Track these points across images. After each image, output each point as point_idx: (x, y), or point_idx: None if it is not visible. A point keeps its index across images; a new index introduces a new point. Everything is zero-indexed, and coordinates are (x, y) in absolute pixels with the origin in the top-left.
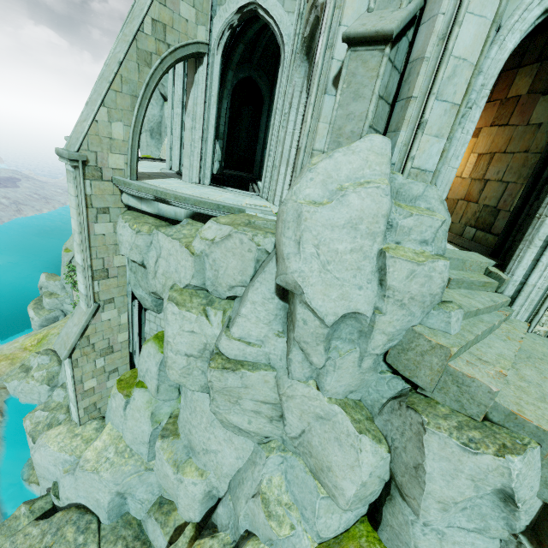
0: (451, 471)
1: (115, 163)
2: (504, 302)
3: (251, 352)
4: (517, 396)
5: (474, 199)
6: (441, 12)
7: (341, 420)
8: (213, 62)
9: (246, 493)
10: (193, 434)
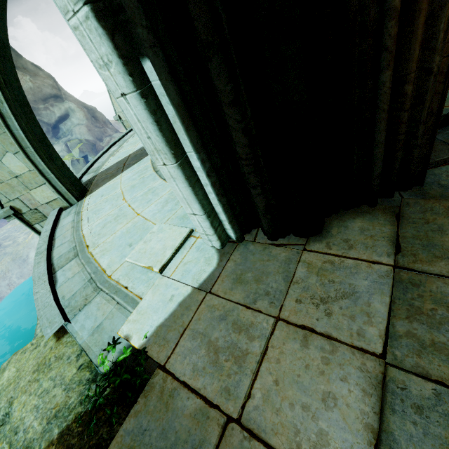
0: None
1: (44, 197)
2: None
3: None
4: None
5: None
6: None
7: None
8: None
9: None
10: None
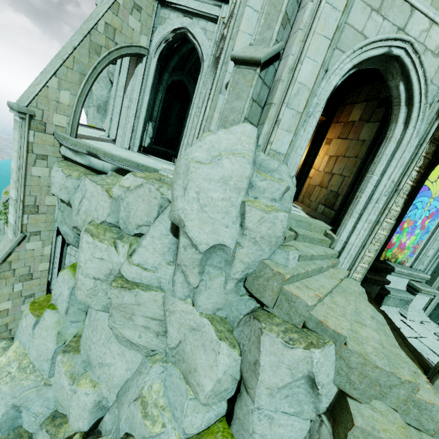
0: (276, 363)
1: (58, 121)
2: (333, 254)
3: (146, 276)
4: (327, 312)
5: (325, 186)
6: (291, 53)
7: (207, 330)
8: (150, 63)
9: (129, 399)
10: (92, 350)
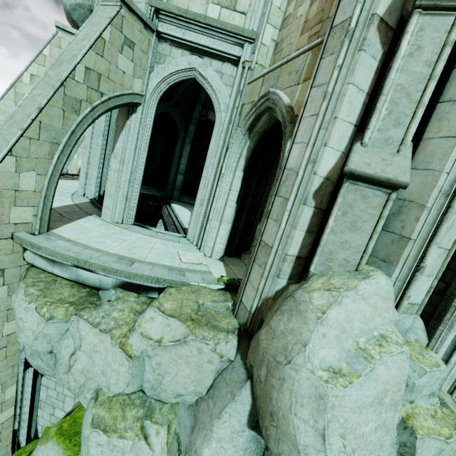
0: None
1: (19, 216)
2: None
3: None
4: None
5: None
6: (445, 171)
7: None
8: (147, 112)
9: None
10: None
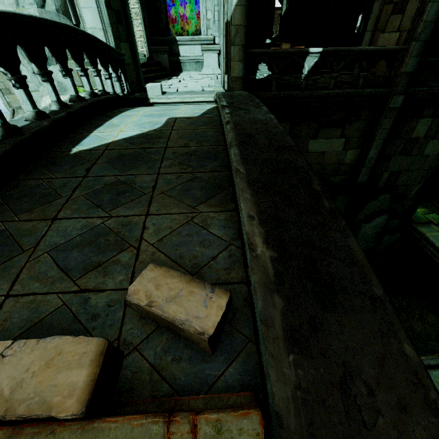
0: None
1: None
2: None
3: (31, 86)
4: None
5: None
6: None
7: None
8: None
9: None
10: None
